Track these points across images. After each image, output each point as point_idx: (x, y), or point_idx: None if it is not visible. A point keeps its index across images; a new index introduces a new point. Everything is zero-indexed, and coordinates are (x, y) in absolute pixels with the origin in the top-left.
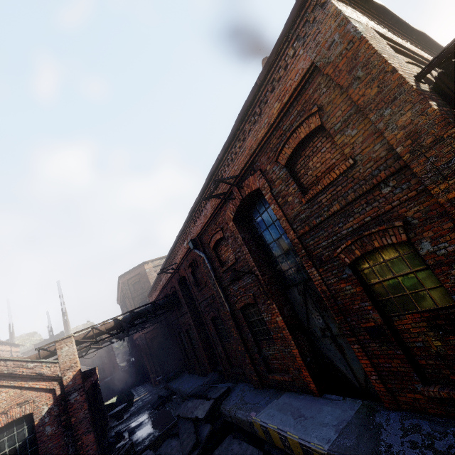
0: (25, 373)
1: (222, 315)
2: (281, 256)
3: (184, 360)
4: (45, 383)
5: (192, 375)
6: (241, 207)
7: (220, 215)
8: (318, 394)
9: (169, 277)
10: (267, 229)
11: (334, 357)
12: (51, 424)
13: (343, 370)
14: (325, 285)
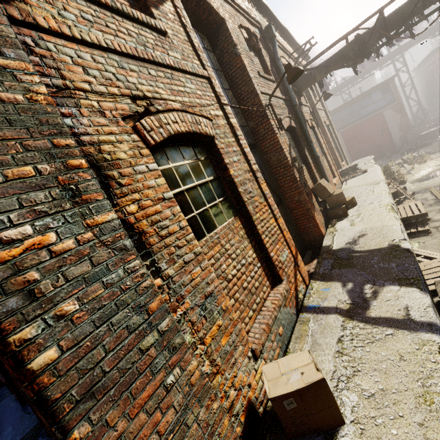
0: None
1: None
2: None
3: None
4: None
5: None
6: None
7: None
8: (21, 404)
9: None
10: None
11: None
12: None
13: None
14: None
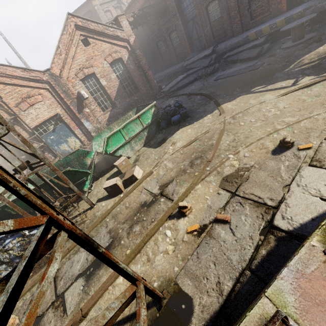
0: (110, 34)
1: None
2: None
3: (159, 63)
4: (121, 43)
5: (167, 69)
6: None
7: None
8: (286, 11)
9: None
10: None
11: None
12: (131, 64)
13: None
14: None
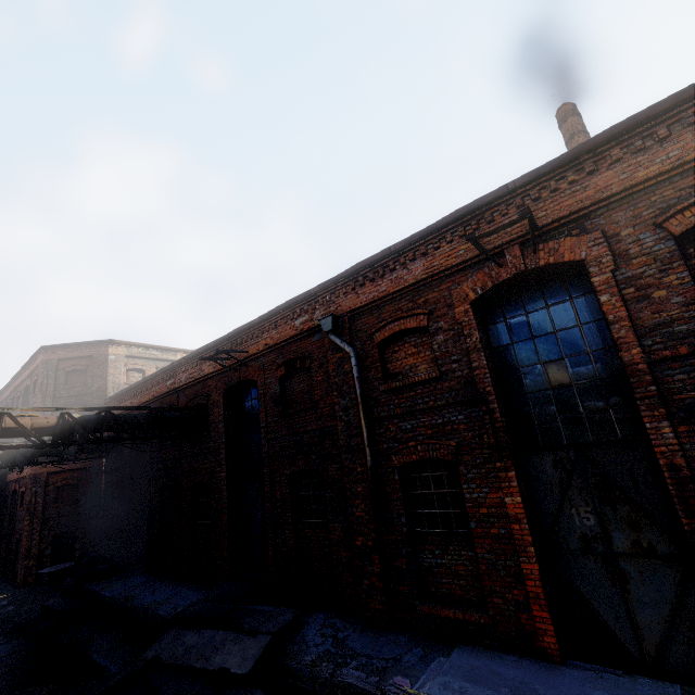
0: None
1: (331, 470)
2: (544, 392)
3: (148, 544)
4: None
5: (158, 578)
6: (499, 286)
7: (437, 287)
8: (560, 660)
9: (204, 375)
10: (532, 341)
11: (595, 594)
12: None
13: (609, 619)
14: (683, 456)
